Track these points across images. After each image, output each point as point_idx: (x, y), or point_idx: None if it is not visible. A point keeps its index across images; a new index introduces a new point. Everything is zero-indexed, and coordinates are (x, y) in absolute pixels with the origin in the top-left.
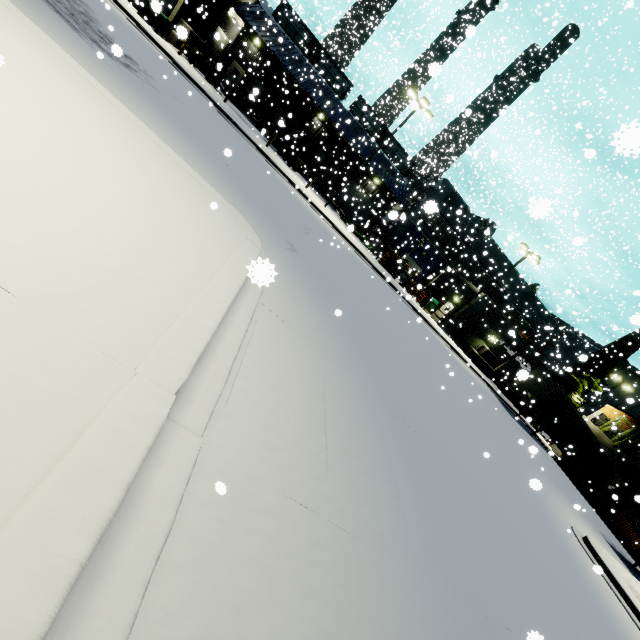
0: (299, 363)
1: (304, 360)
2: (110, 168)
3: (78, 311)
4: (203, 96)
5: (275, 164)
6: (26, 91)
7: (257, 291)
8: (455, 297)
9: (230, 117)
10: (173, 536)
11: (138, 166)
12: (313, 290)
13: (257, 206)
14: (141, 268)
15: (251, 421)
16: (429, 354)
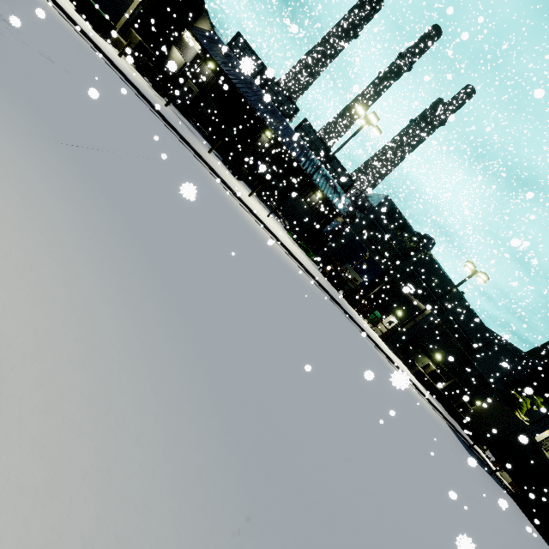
0: None
1: None
2: None
3: None
4: (133, 91)
5: (213, 169)
6: None
7: None
8: (398, 311)
9: (164, 116)
10: None
11: None
12: (204, 450)
13: (129, 219)
14: None
15: None
16: (399, 419)
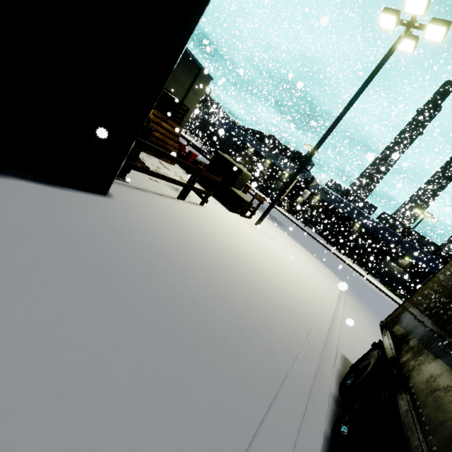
0: (364, 318)
1: (366, 318)
2: (304, 258)
3: (318, 281)
4: (297, 226)
5: (333, 252)
6: (287, 243)
7: (344, 294)
8: None
9: (309, 233)
10: (342, 320)
11: (306, 257)
12: (366, 305)
13: (333, 270)
14: (321, 278)
15: (352, 318)
16: None
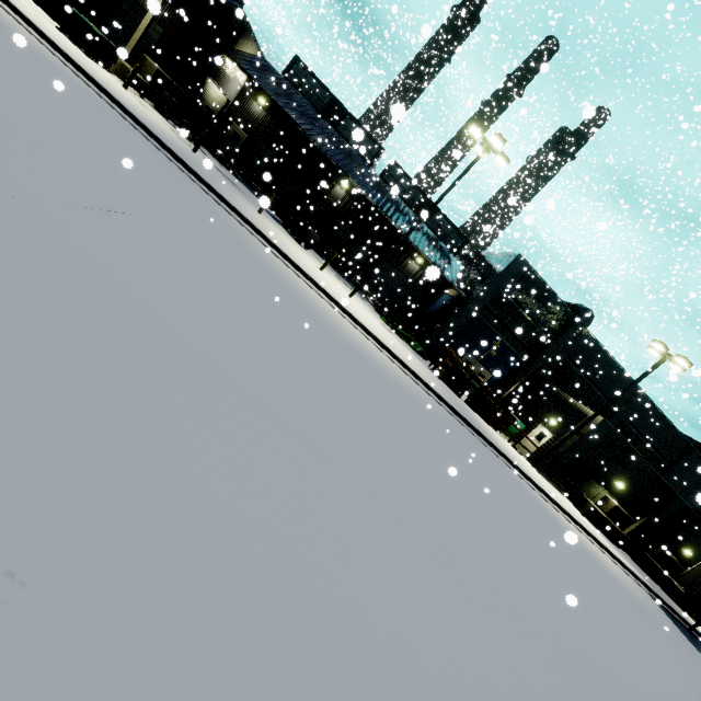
0: None
1: None
2: None
3: None
4: (134, 127)
5: (262, 233)
6: None
7: None
8: (550, 418)
9: (184, 161)
10: None
11: None
12: None
13: None
14: None
15: None
16: (620, 665)
